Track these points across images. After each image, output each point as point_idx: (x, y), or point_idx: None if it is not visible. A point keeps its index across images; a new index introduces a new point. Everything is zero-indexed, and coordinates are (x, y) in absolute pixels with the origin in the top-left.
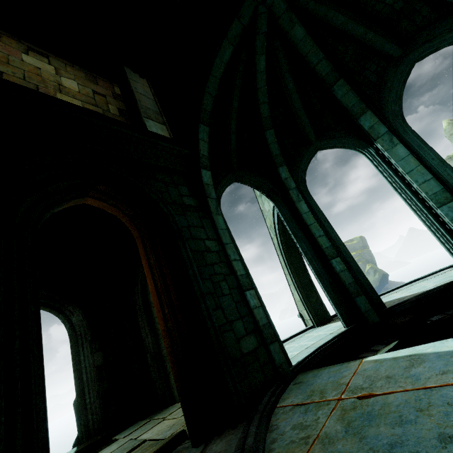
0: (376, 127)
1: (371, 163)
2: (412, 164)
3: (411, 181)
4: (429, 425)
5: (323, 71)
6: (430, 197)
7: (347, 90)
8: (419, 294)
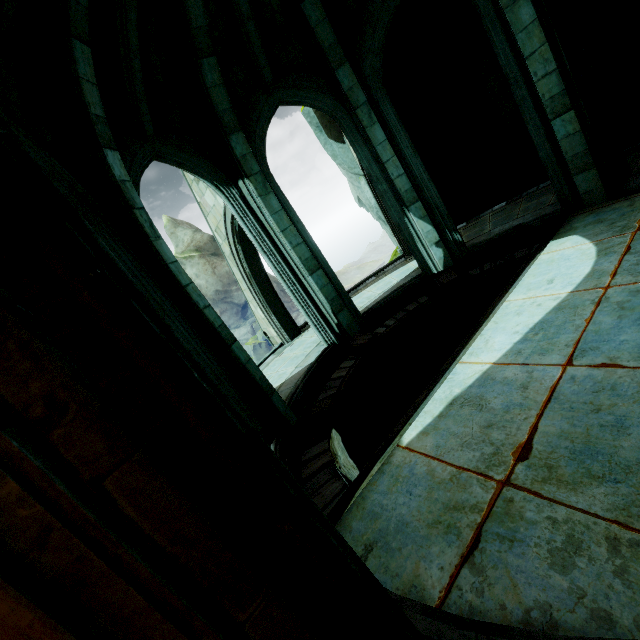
0: (250, 159)
1: (233, 210)
2: (286, 222)
3: (285, 242)
4: (635, 407)
5: (194, 18)
6: (304, 263)
7: (220, 81)
8: (303, 376)
